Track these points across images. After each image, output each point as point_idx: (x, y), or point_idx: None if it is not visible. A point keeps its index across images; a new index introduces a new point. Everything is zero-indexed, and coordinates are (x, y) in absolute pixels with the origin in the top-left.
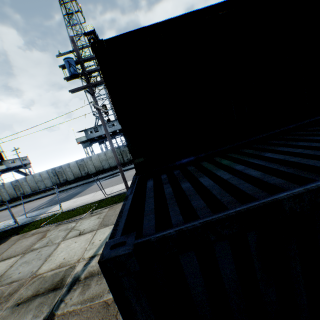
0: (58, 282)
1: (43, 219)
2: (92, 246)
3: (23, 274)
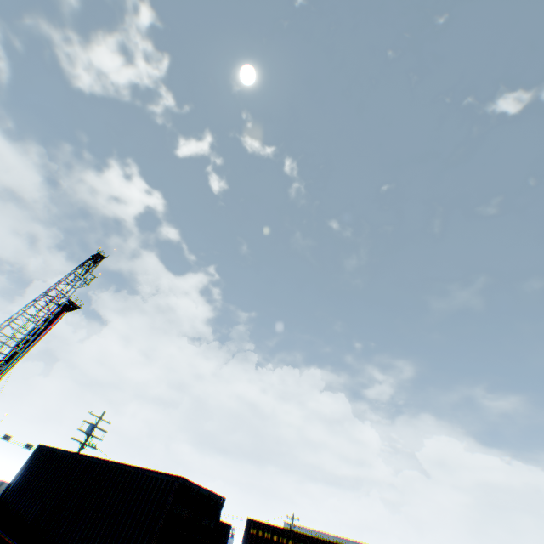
0: None
1: None
2: None
3: None
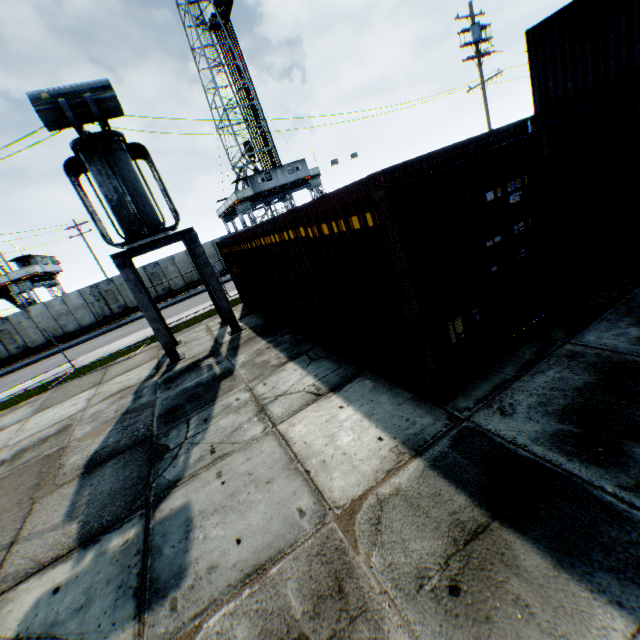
0: None
1: None
2: None
3: None
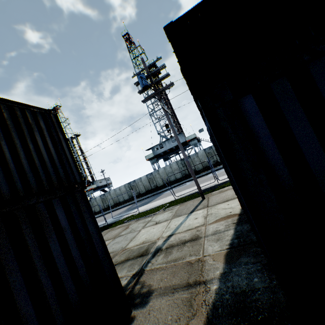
0: (143, 251)
1: (124, 218)
2: (168, 229)
3: (115, 249)
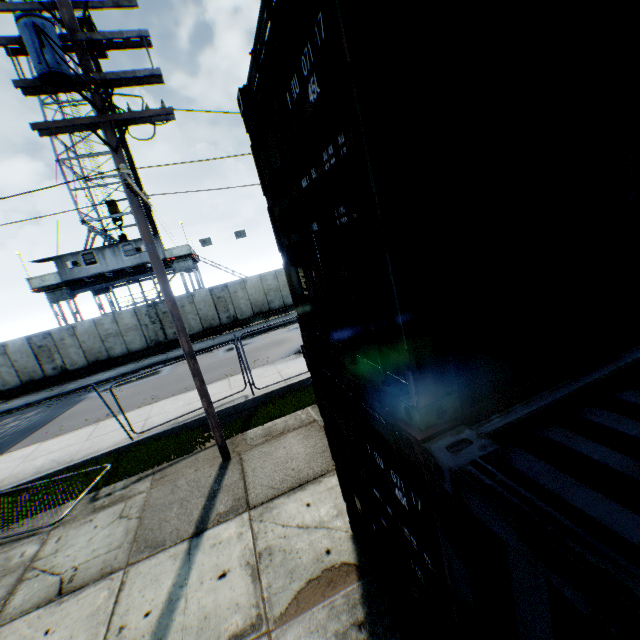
0: None
1: None
2: None
3: None
